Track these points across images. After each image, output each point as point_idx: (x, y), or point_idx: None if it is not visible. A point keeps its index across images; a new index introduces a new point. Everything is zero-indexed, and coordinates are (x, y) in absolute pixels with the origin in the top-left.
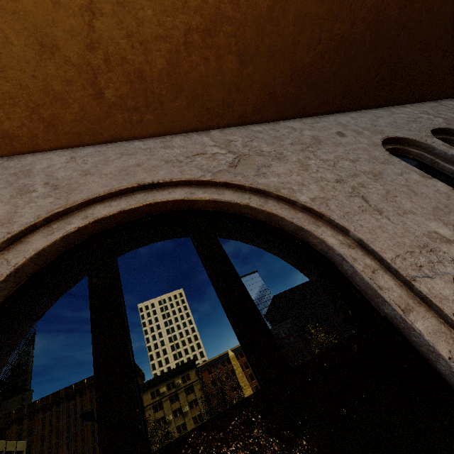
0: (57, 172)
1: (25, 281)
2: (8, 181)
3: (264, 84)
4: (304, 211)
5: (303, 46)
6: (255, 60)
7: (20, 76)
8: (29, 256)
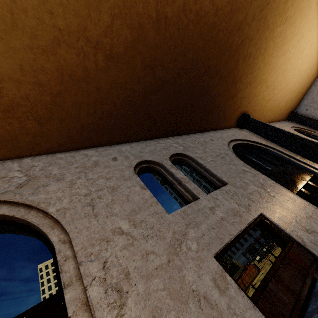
0: None
1: None
2: None
3: (62, 132)
4: (51, 218)
5: (84, 115)
6: (50, 122)
7: None
8: None
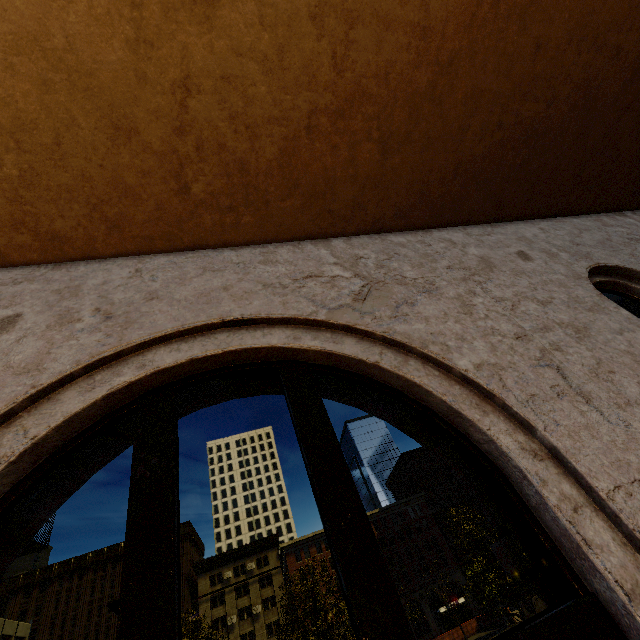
0: (114, 292)
1: (44, 459)
2: (48, 302)
3: (414, 180)
4: (464, 384)
5: (475, 132)
6: (403, 150)
7: (83, 166)
8: (55, 424)
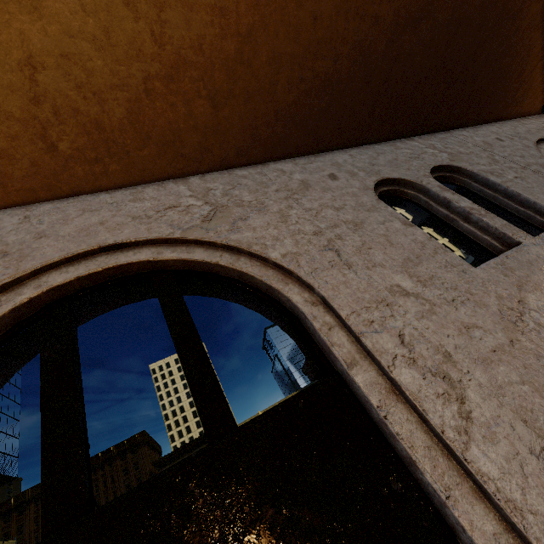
0: (7, 236)
1: None
2: None
3: (245, 125)
4: (276, 268)
5: (283, 86)
6: (230, 103)
7: None
8: None
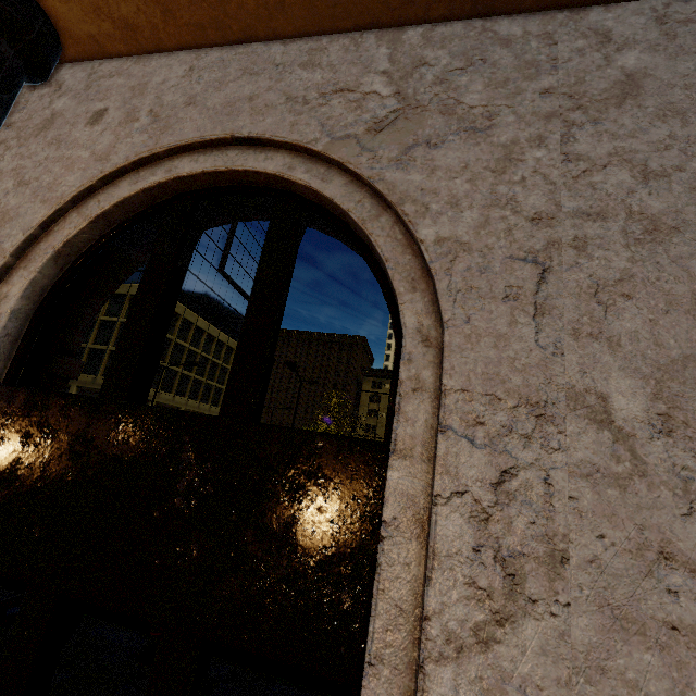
0: (166, 94)
1: (116, 226)
2: (125, 99)
3: None
4: (419, 256)
5: None
6: None
7: None
8: (113, 203)
